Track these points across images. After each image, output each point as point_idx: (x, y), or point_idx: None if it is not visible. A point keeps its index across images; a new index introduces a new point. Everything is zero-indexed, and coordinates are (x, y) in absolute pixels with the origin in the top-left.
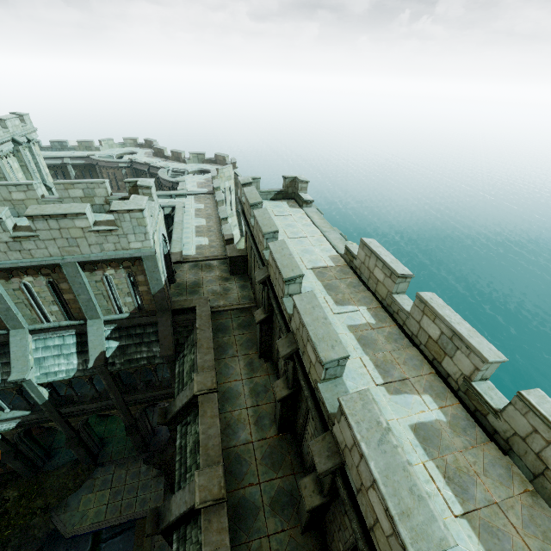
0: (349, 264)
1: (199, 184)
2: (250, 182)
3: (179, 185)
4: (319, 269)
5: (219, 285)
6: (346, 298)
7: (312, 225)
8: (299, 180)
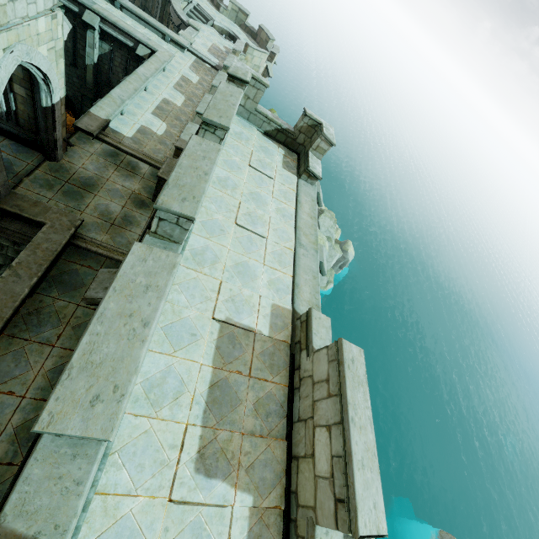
0: (294, 347)
1: (213, 48)
2: (245, 81)
3: (186, 29)
4: (236, 329)
5: (122, 206)
6: (231, 450)
7: (292, 219)
8: (322, 132)
